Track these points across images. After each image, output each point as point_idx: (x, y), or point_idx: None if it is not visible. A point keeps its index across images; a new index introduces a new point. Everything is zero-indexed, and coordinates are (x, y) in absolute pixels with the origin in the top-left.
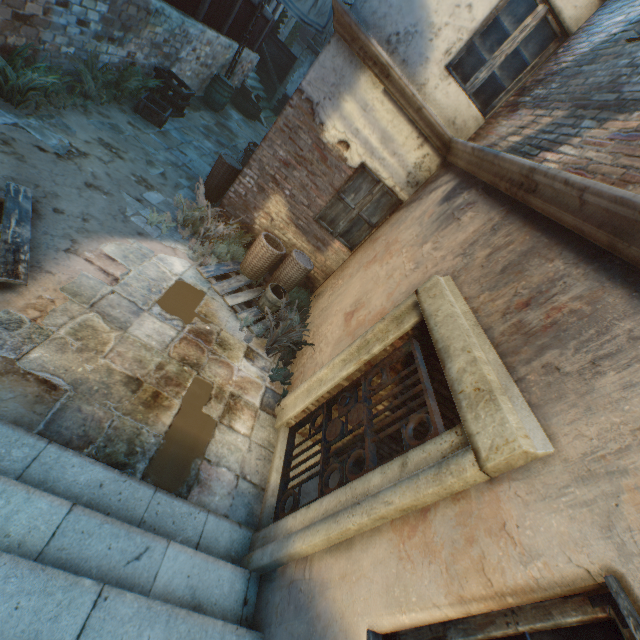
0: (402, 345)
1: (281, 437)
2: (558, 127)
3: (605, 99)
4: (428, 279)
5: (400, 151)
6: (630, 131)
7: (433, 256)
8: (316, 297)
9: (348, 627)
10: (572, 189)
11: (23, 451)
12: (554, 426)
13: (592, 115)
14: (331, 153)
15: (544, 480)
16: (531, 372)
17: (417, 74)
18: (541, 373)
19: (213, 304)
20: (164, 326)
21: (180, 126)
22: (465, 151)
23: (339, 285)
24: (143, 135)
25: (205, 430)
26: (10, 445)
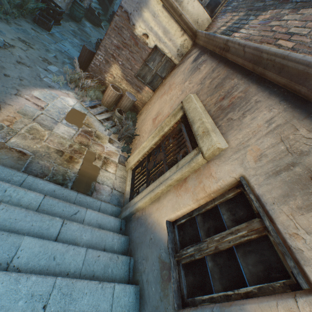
0: (177, 126)
1: (129, 174)
2: (240, 20)
3: (259, 5)
4: (186, 96)
5: (173, 38)
6: (266, 20)
7: (189, 87)
8: (139, 115)
9: (159, 222)
10: (241, 47)
11: (18, 178)
12: (229, 138)
13: (253, 13)
14: (140, 41)
15: (224, 156)
16: (223, 122)
17: None
18: (226, 122)
19: (91, 119)
20: (69, 129)
21: (59, 30)
22: (202, 36)
23: (149, 108)
24: (41, 35)
25: (95, 171)
26: (12, 176)
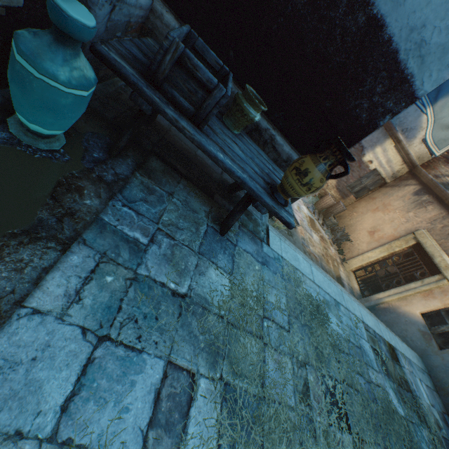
0: (407, 249)
1: (350, 274)
2: None
3: None
4: (418, 230)
5: (392, 166)
6: None
7: (415, 219)
8: (337, 217)
9: (412, 312)
10: None
11: None
12: None
13: None
14: (363, 164)
15: None
16: None
17: (409, 141)
18: None
19: (317, 224)
20: (315, 235)
21: None
22: (426, 177)
23: (355, 216)
24: None
25: (337, 270)
26: None
